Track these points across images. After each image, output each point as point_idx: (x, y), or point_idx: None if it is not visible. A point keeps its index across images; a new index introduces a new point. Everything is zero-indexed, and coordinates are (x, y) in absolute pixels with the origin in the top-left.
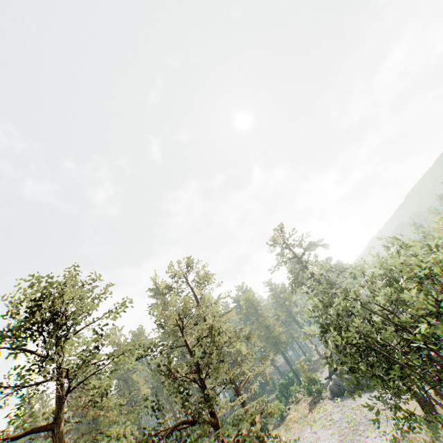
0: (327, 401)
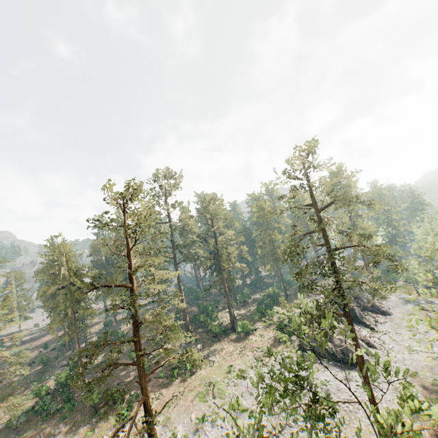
0: (292, 349)
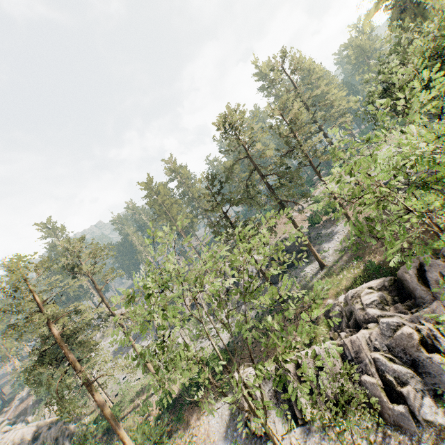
0: None
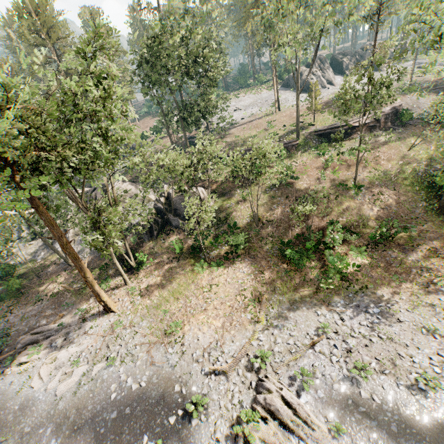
0: (278, 87)
